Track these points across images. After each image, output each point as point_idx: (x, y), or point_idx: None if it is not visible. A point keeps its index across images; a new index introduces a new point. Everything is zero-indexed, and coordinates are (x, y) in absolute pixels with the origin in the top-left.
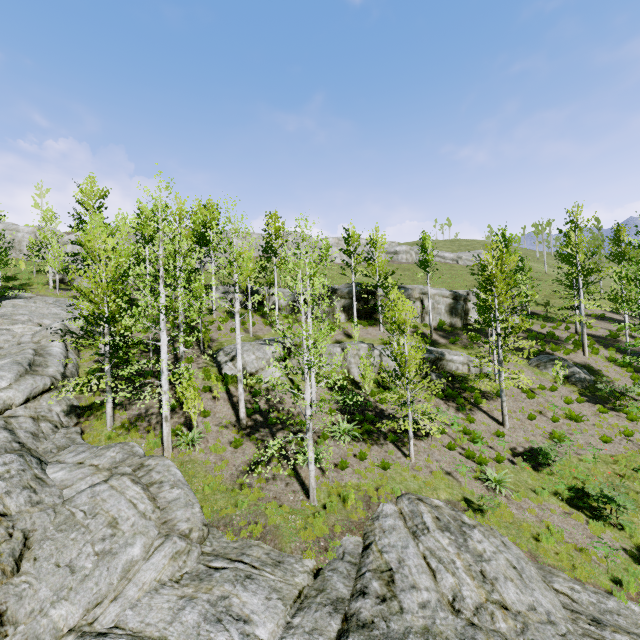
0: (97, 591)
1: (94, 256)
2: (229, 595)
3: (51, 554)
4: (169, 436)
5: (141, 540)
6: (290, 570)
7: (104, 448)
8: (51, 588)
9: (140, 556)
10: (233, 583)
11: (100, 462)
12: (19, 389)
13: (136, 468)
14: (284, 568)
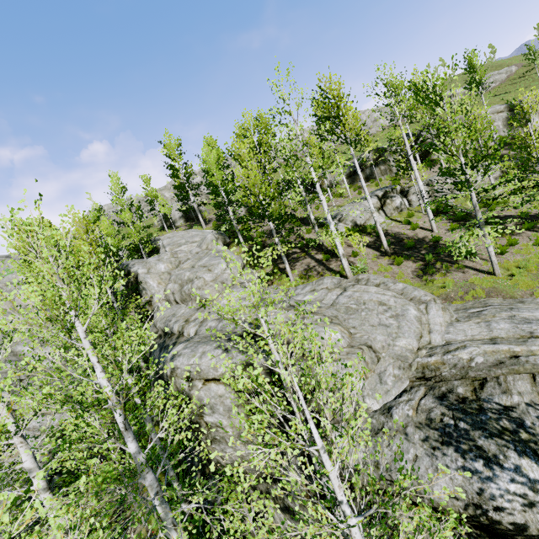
0: (413, 331)
1: (242, 160)
2: (514, 315)
3: (361, 323)
4: (349, 268)
5: (410, 307)
6: (536, 302)
7: (318, 281)
8: (382, 335)
9: (418, 314)
10: (506, 312)
11: (327, 286)
12: (232, 268)
13: (356, 282)
14: (530, 302)
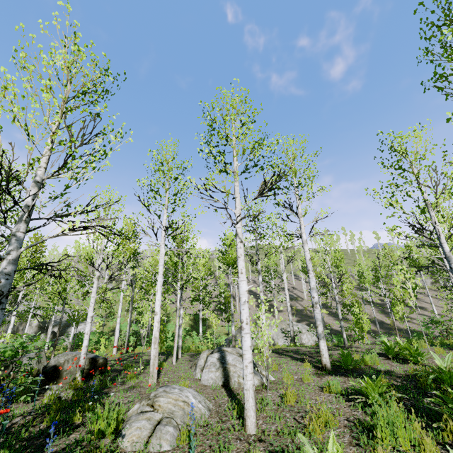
0: None
1: None
2: None
3: None
4: None
5: None
6: None
7: None
8: None
9: None
10: None
11: None
12: None
13: None
14: None
